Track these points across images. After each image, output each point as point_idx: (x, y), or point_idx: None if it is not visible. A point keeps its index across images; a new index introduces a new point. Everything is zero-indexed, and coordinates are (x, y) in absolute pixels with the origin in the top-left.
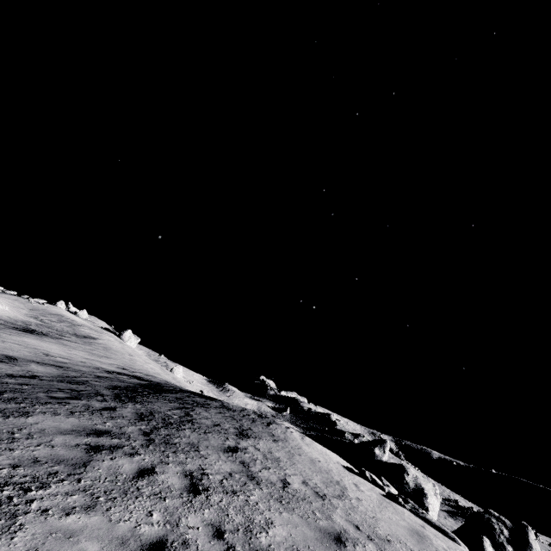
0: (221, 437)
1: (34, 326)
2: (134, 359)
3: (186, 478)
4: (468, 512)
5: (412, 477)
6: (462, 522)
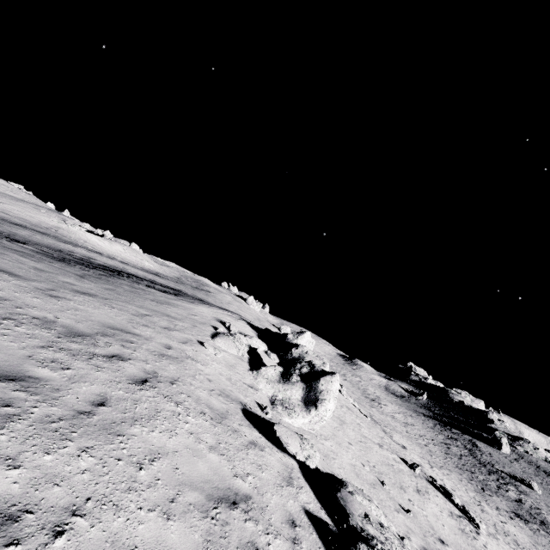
0: (130, 280)
1: (162, 275)
2: (226, 304)
3: (58, 259)
4: None
5: (301, 352)
6: None
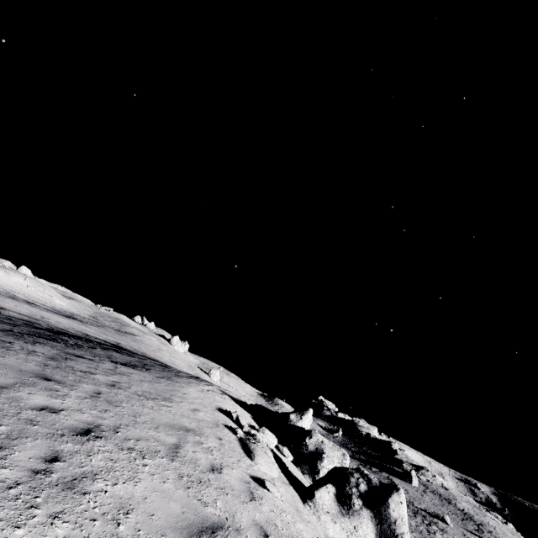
0: (88, 354)
1: (78, 317)
2: (158, 351)
3: None
4: None
5: (316, 441)
6: None
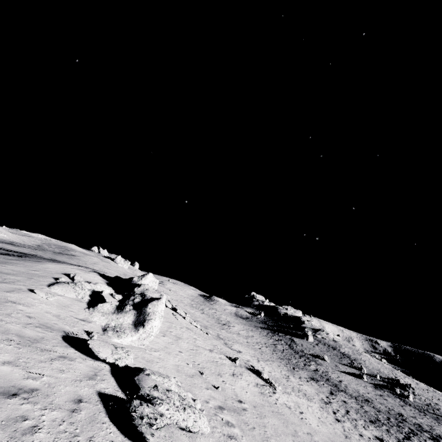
0: None
1: (17, 244)
2: (91, 264)
3: None
4: (405, 388)
5: (143, 289)
6: (385, 392)
